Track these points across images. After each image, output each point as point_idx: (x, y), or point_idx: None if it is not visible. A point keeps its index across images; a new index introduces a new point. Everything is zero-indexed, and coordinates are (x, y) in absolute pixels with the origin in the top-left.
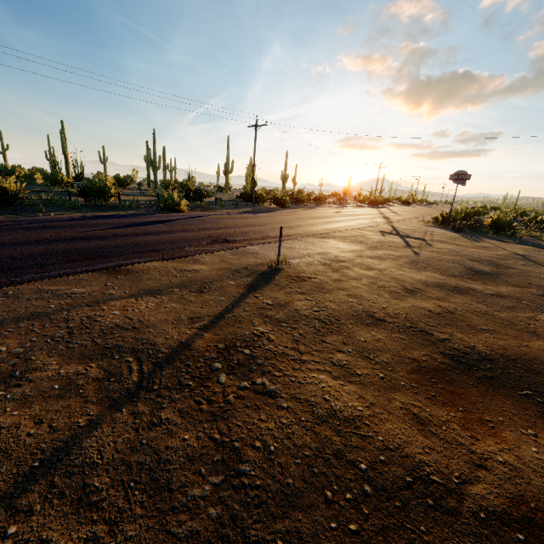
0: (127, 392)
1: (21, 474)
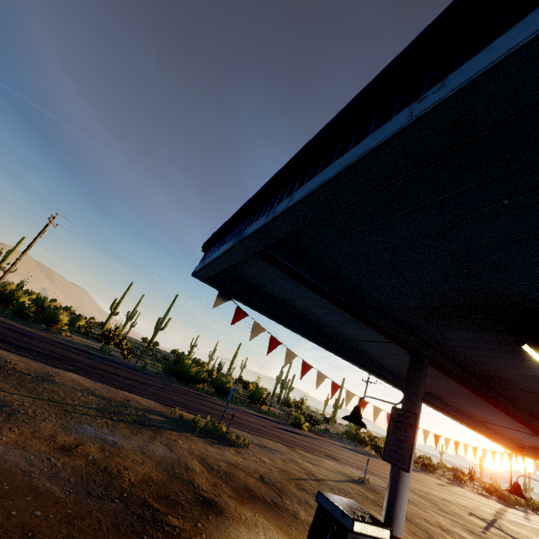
0: (312, 479)
1: (299, 478)
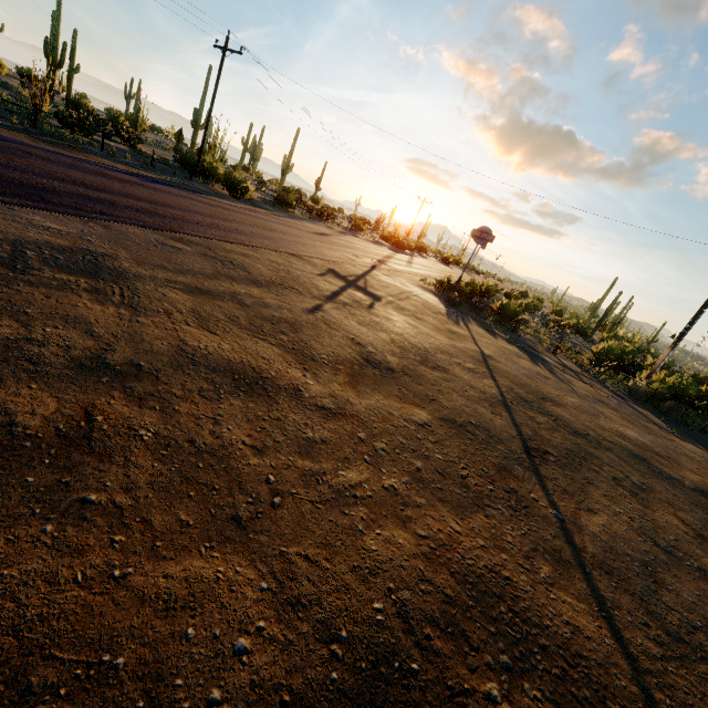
0: None
1: None
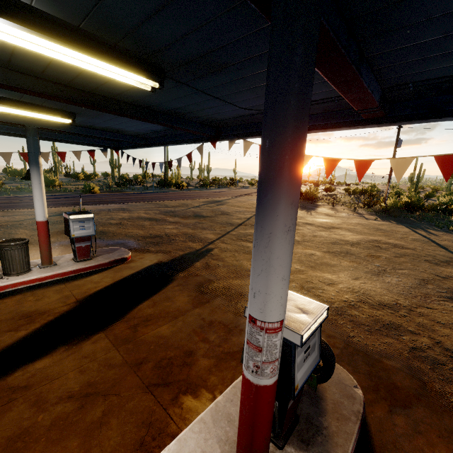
0: None
1: None
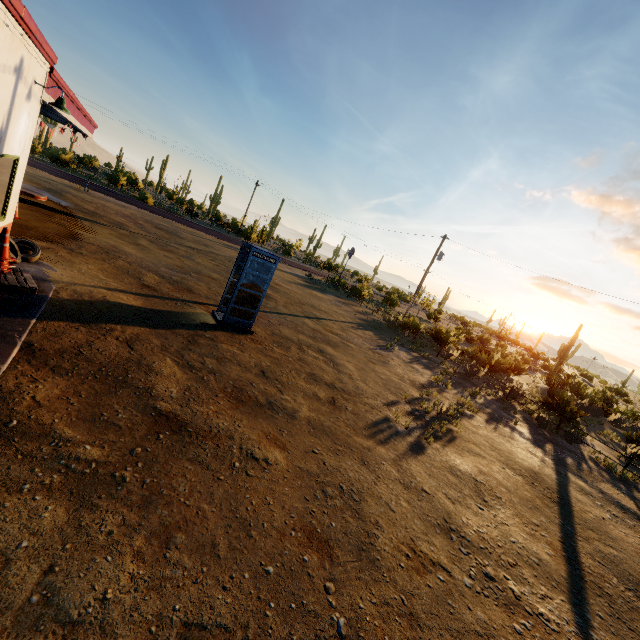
0: None
1: None
